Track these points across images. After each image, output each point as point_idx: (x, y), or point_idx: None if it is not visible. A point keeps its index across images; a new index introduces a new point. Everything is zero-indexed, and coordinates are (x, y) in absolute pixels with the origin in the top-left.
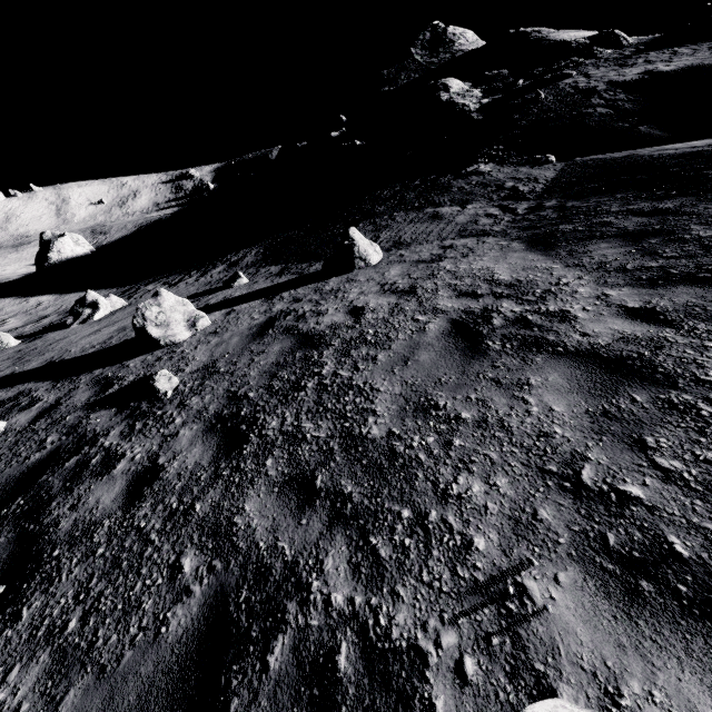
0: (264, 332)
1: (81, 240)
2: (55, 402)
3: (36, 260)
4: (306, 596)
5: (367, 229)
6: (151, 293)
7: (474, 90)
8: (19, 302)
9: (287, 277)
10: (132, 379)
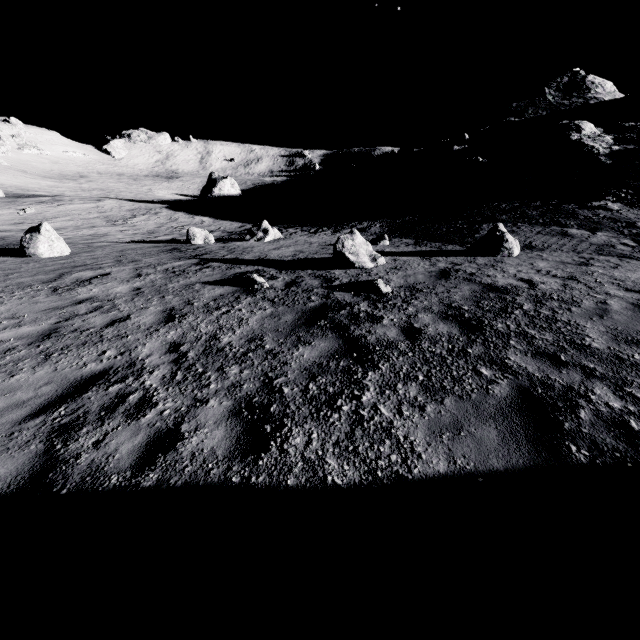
0: (445, 276)
1: (236, 185)
2: (292, 280)
3: (202, 191)
4: (589, 400)
5: None
6: (298, 234)
7: (606, 136)
8: (188, 216)
9: (428, 248)
10: (348, 281)
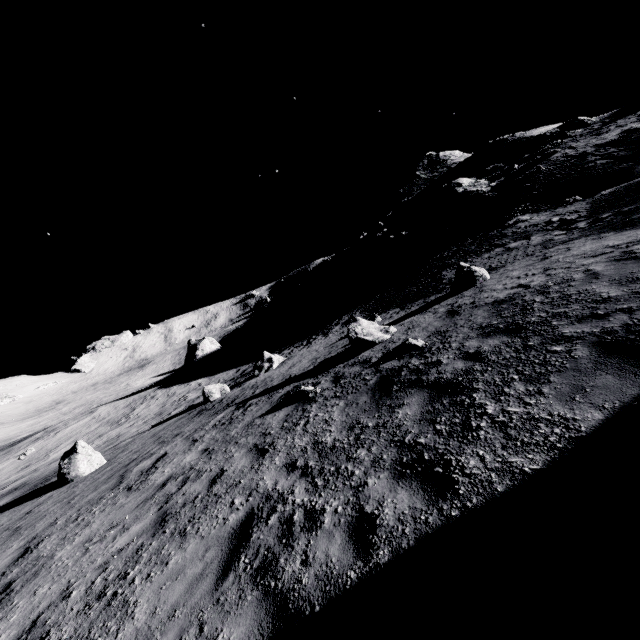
0: (455, 313)
1: (214, 340)
2: (334, 377)
3: (185, 360)
4: None
5: (453, 272)
6: (296, 351)
7: (481, 181)
8: (184, 386)
9: (417, 306)
10: (382, 354)
